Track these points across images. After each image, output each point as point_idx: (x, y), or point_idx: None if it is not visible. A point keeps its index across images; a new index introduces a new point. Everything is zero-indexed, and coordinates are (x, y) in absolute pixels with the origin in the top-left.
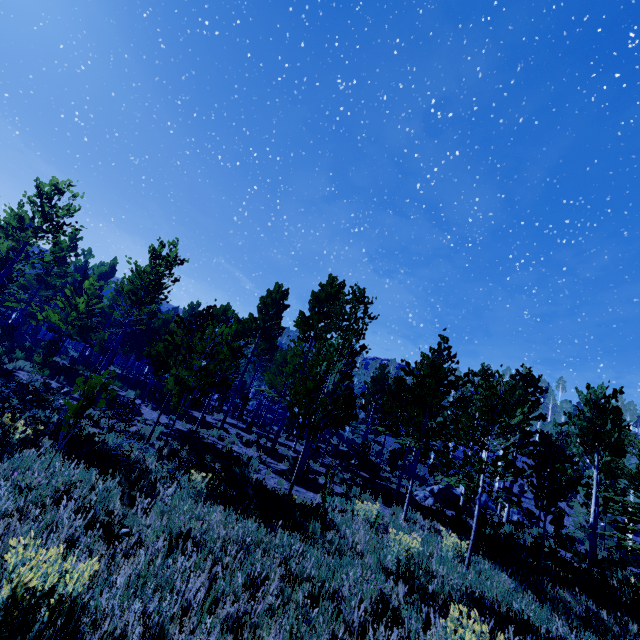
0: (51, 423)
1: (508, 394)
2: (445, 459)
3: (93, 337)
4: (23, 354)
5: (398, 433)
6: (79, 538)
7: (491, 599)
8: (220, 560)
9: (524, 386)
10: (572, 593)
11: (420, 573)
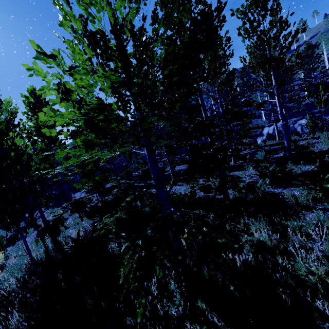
0: None
1: None
2: None
3: None
4: None
5: None
6: None
7: None
8: None
9: None
10: None
11: None
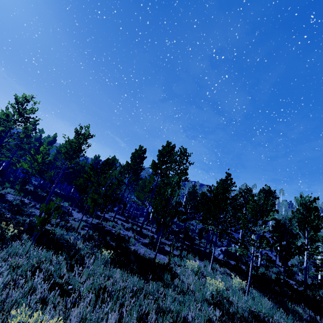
0: (26, 223)
1: (265, 204)
2: (234, 239)
3: (45, 175)
4: (9, 185)
5: (206, 223)
6: (47, 296)
7: (262, 314)
8: (122, 303)
9: (267, 196)
10: (302, 308)
11: (225, 301)
